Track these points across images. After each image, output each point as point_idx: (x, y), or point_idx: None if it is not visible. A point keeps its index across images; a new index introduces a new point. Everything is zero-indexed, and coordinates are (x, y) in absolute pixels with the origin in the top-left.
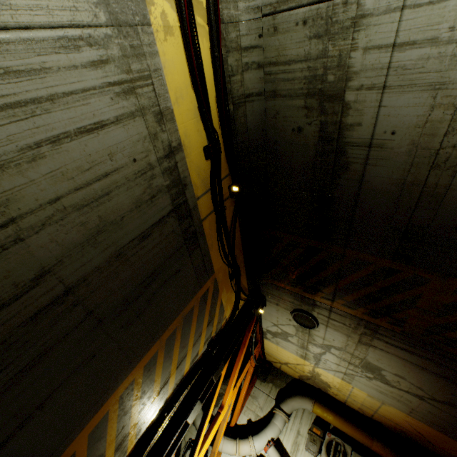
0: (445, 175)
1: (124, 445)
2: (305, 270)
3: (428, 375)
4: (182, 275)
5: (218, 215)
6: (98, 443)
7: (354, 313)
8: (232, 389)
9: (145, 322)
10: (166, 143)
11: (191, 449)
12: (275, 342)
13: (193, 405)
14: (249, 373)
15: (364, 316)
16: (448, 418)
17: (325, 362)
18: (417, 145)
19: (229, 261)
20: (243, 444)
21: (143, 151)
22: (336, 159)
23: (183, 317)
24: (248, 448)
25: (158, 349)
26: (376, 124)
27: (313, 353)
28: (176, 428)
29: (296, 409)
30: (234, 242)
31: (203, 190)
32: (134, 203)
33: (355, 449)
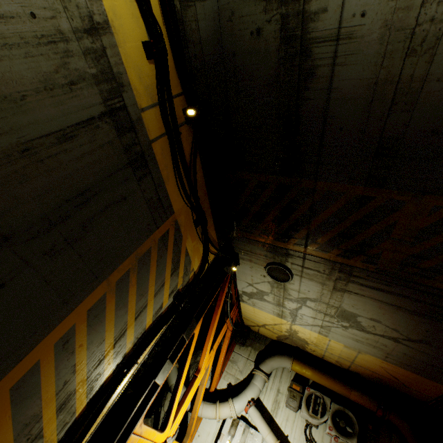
0: (422, 62)
1: (70, 405)
2: (276, 215)
3: (403, 315)
4: (130, 205)
5: (171, 139)
6: (28, 400)
7: (328, 257)
8: (208, 352)
9: (81, 254)
10: (84, 12)
11: (166, 414)
12: (251, 304)
13: (162, 365)
14: (227, 337)
15: (338, 259)
16: (423, 357)
17: (302, 317)
18: (390, 26)
19: (191, 202)
20: (223, 407)
21: (46, 6)
22: (301, 65)
23: (138, 259)
24: (229, 411)
25: (106, 292)
26: (344, 6)
27: (289, 310)
28: (143, 389)
29: (275, 368)
30: (196, 180)
31: (149, 102)
32: (42, 82)
33: (334, 401)
